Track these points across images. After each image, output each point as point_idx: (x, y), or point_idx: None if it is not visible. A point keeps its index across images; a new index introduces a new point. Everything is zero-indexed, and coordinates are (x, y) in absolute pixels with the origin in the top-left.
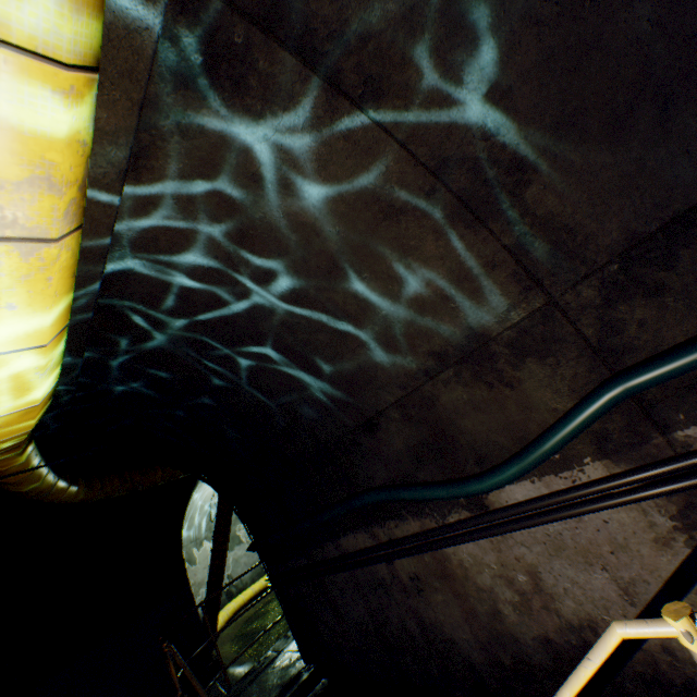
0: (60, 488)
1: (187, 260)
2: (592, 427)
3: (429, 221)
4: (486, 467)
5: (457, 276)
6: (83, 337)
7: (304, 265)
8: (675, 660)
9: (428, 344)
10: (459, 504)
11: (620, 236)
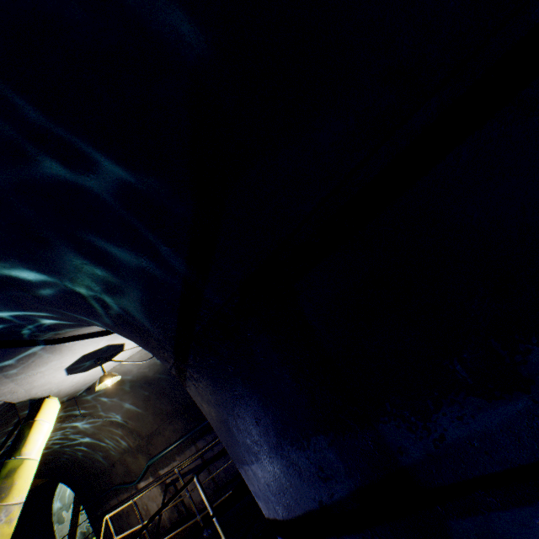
0: None
1: (53, 437)
2: (150, 469)
3: (113, 426)
4: (137, 477)
5: (123, 434)
6: None
7: (87, 432)
8: (165, 520)
9: (122, 446)
10: (134, 487)
11: (146, 433)
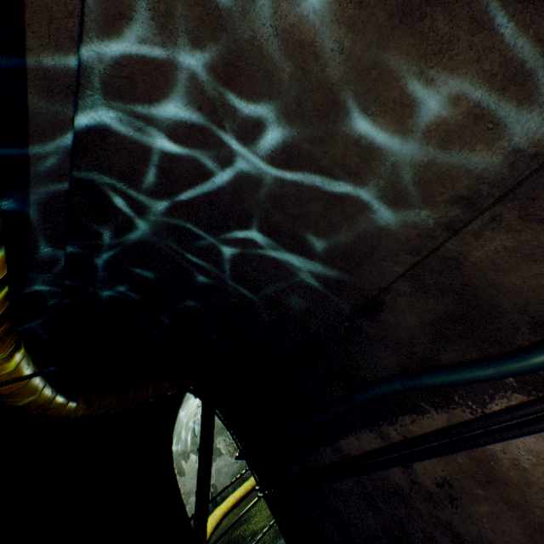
0: (59, 403)
1: (168, 115)
2: None
3: (465, 4)
4: None
5: (500, 80)
6: (61, 219)
7: (297, 109)
8: None
9: (451, 189)
10: (506, 387)
11: None
